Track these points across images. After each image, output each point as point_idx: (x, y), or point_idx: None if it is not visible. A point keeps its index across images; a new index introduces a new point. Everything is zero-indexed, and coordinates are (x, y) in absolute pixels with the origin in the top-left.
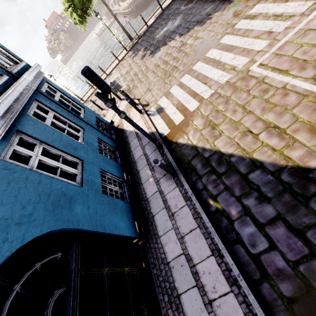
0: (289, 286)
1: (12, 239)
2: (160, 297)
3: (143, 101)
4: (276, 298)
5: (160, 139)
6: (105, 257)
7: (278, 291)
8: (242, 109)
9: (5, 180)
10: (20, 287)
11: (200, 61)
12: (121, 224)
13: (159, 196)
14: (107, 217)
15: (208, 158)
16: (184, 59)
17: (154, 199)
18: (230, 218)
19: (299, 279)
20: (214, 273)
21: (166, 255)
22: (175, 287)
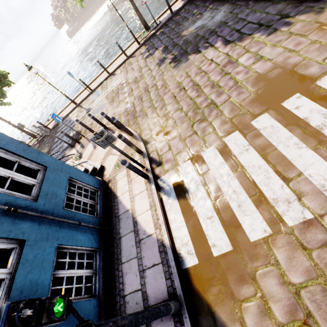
0: None
1: None
2: None
3: (152, 151)
4: None
5: (176, 279)
6: None
7: None
8: None
9: None
10: None
11: (269, 113)
12: None
13: None
14: None
15: None
16: (233, 93)
17: None
18: None
19: None
20: None
21: None
22: None
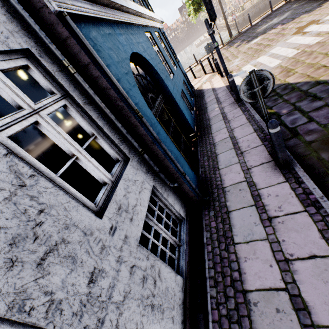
0: (314, 136)
1: (145, 55)
2: (201, 159)
3: None
4: (300, 143)
5: None
6: (174, 118)
7: (303, 140)
8: (324, 55)
9: (145, 39)
10: (142, 77)
11: (296, 36)
12: (187, 115)
13: (220, 115)
14: (181, 104)
15: (274, 89)
16: (280, 38)
17: (215, 117)
18: (279, 115)
19: (325, 131)
20: (252, 139)
21: (214, 140)
22: (215, 152)
